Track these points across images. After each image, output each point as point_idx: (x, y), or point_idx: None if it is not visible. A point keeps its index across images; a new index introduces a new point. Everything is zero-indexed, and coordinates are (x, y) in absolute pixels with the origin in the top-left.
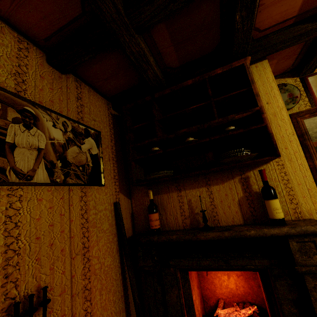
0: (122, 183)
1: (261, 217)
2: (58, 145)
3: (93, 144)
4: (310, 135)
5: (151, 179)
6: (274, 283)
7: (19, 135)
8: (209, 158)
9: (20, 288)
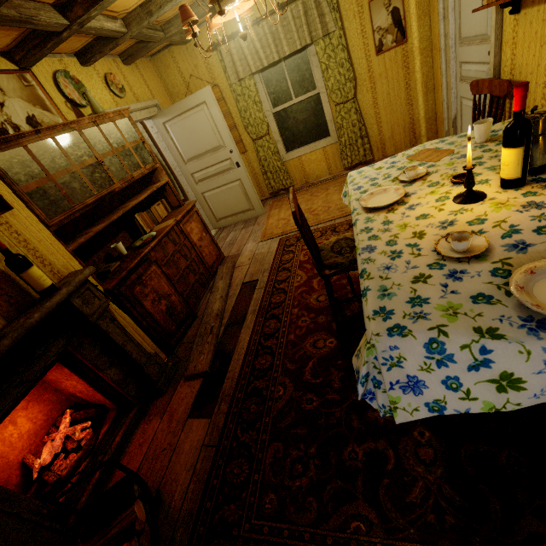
0: None
1: (24, 300)
2: None
3: None
4: (13, 178)
5: None
6: (81, 353)
7: None
8: None
9: None
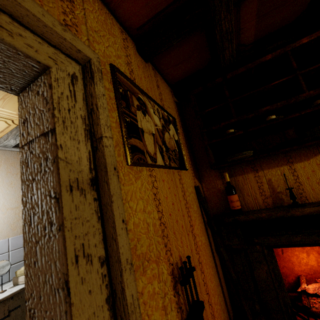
0: (193, 168)
1: None
2: (159, 131)
3: (174, 130)
4: None
5: (231, 160)
6: None
7: (142, 121)
8: (290, 135)
9: (173, 256)
